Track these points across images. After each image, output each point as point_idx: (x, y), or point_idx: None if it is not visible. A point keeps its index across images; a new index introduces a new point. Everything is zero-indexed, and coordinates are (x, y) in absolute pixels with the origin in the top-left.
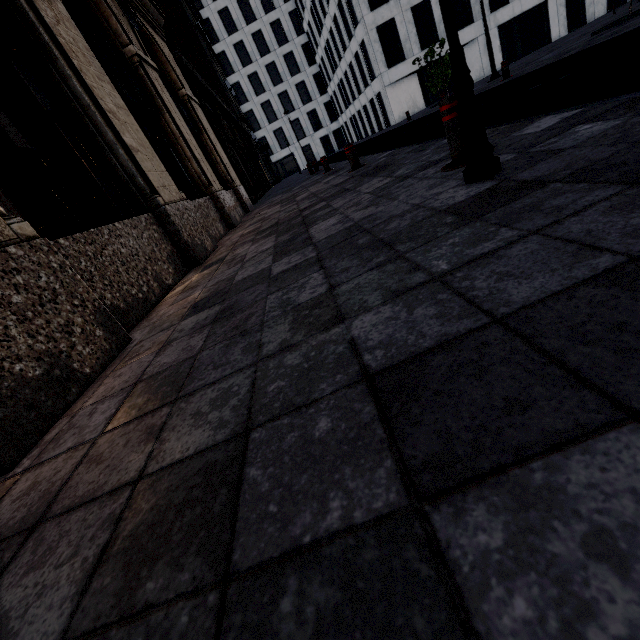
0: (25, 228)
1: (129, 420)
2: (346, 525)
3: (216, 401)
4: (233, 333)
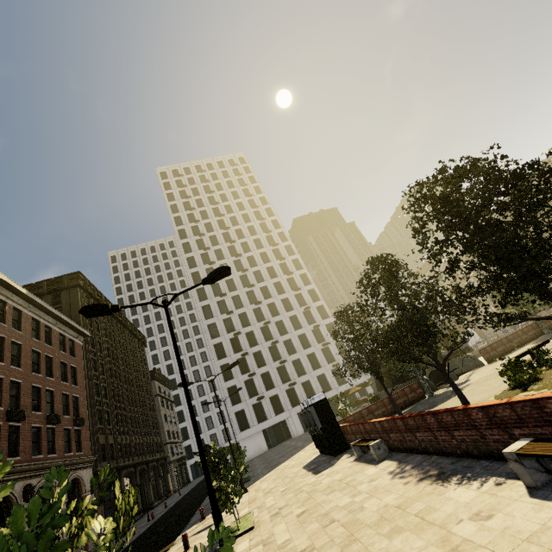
0: None
1: None
2: None
3: None
4: None
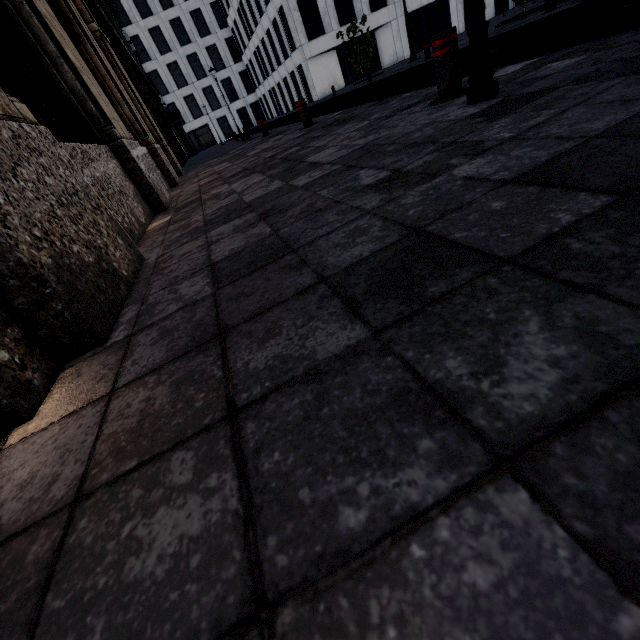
0: (25, 111)
1: (245, 274)
2: (582, 216)
3: (352, 235)
4: (306, 214)
